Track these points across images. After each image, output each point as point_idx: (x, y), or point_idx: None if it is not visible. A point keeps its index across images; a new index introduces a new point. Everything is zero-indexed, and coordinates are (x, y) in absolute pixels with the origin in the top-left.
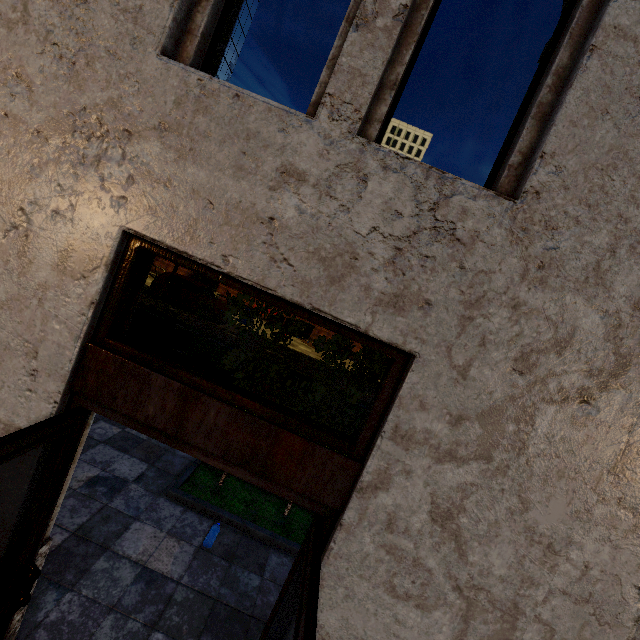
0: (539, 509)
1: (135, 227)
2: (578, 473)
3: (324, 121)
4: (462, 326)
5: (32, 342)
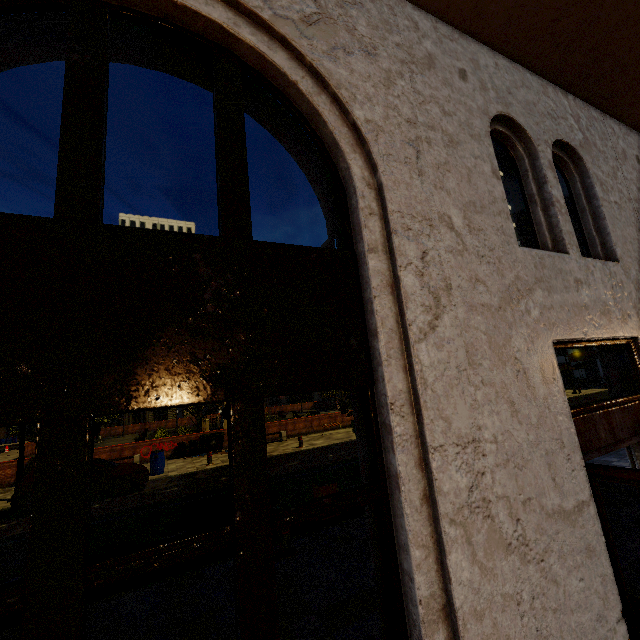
0: None
1: (554, 337)
2: None
3: (572, 255)
4: (638, 317)
5: (558, 438)
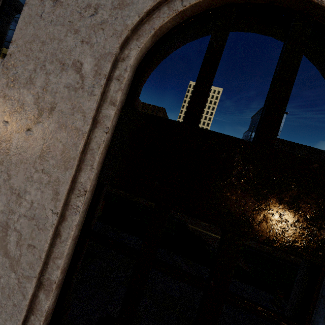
0: (14, 178)
1: None
2: (28, 160)
3: None
4: None
5: None
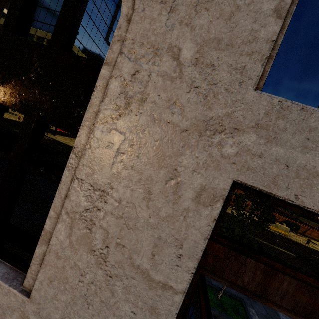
0: None
1: (240, 179)
2: None
3: None
4: None
5: (179, 239)
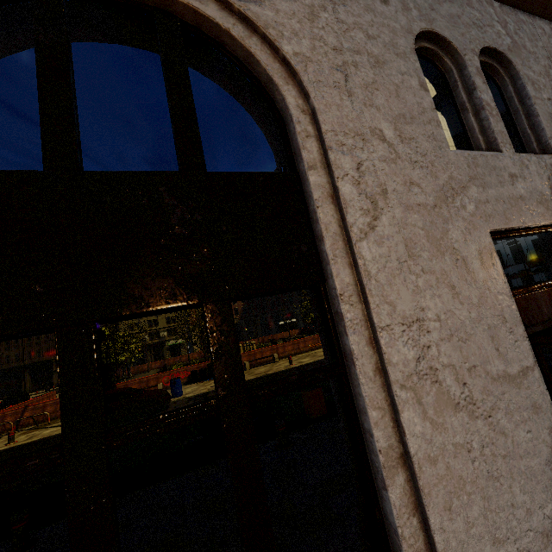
0: None
1: (491, 228)
2: None
3: (506, 152)
4: None
5: (500, 314)
